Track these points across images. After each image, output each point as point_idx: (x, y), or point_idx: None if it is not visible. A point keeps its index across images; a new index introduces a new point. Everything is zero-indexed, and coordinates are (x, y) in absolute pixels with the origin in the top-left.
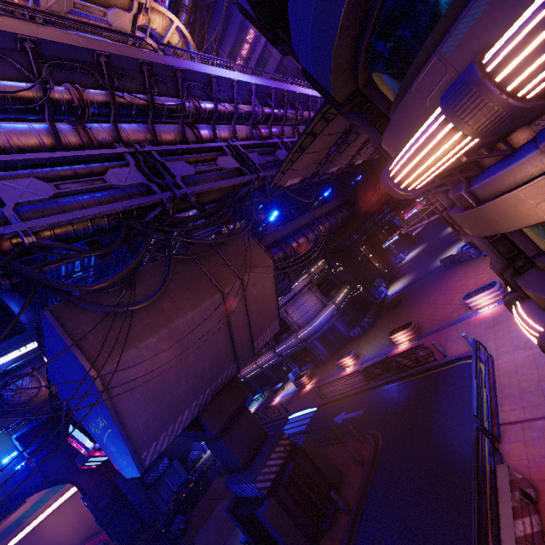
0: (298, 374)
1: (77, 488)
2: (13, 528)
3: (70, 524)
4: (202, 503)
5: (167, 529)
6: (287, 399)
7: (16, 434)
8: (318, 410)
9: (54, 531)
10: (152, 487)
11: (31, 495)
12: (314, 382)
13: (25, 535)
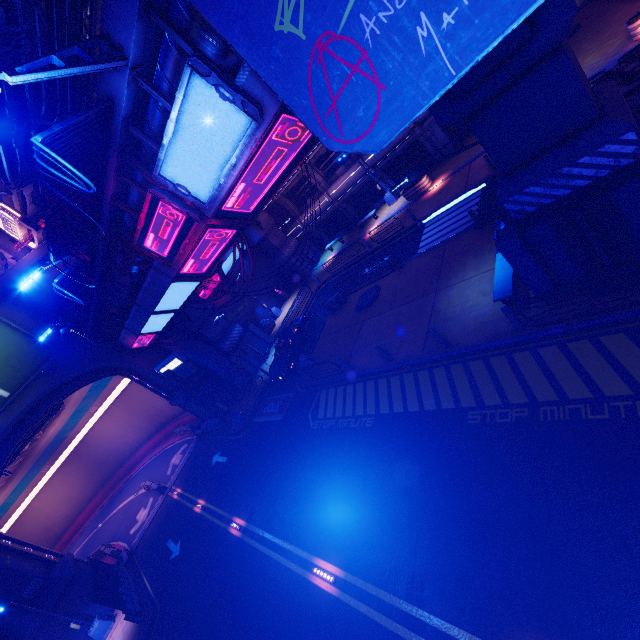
0: (397, 193)
1: (132, 375)
2: (56, 444)
3: (127, 425)
4: (325, 340)
5: (284, 376)
6: (398, 217)
7: (39, 134)
8: (492, 184)
9: (110, 436)
10: (234, 354)
11: (73, 389)
12: (446, 178)
13: (76, 447)
